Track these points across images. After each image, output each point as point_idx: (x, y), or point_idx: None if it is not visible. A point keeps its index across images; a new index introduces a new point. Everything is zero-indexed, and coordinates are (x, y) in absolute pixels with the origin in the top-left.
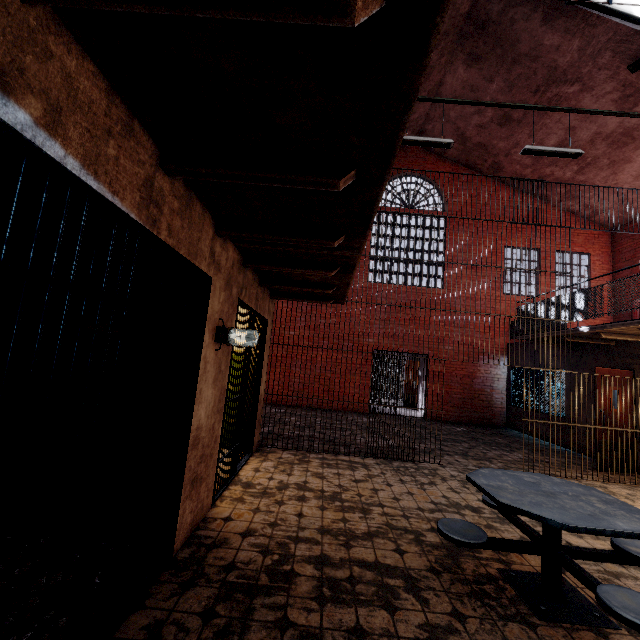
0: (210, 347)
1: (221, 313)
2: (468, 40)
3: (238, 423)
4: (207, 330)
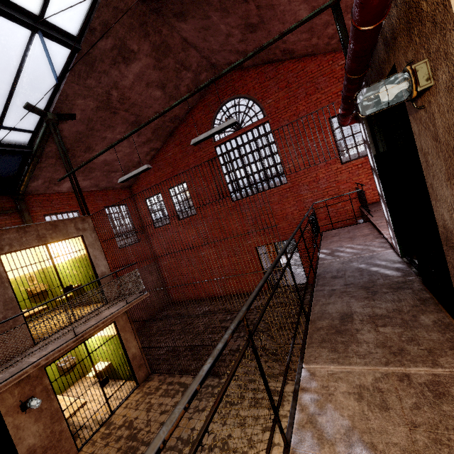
0: (18, 417)
1: (22, 396)
2: (162, 10)
3: (103, 392)
4: (8, 417)
